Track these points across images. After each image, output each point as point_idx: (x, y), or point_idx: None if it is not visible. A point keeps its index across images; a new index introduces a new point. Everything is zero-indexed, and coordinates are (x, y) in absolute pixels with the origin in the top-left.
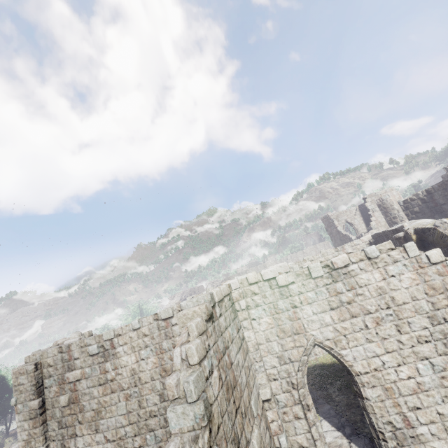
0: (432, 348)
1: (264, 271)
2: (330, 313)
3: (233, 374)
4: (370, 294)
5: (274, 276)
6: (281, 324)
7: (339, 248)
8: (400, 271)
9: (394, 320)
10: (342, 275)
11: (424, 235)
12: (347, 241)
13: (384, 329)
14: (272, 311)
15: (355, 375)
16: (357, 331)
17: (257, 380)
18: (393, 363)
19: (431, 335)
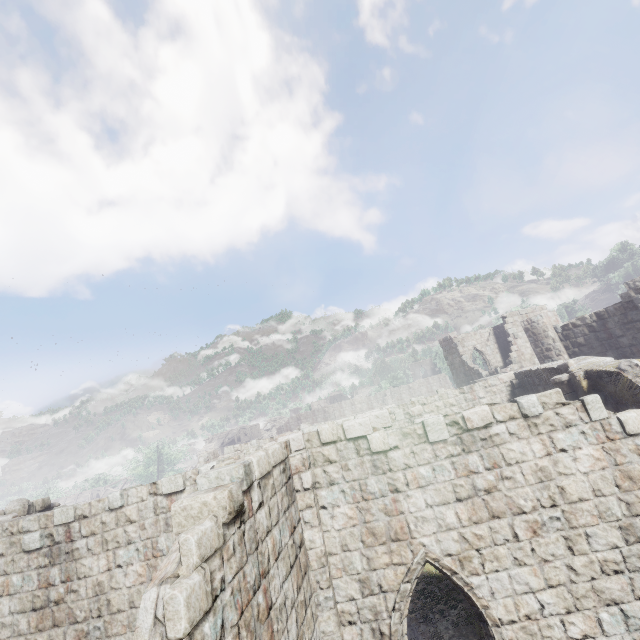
0: (626, 586)
1: (348, 423)
2: (456, 507)
3: (270, 630)
4: (525, 478)
5: (364, 433)
6: (371, 520)
7: (466, 388)
8: (575, 442)
9: (563, 528)
10: (479, 441)
11: (601, 382)
12: (475, 378)
13: (546, 543)
14: (357, 496)
15: (492, 625)
16: (499, 543)
17: (319, 624)
18: (558, 607)
19: (624, 561)
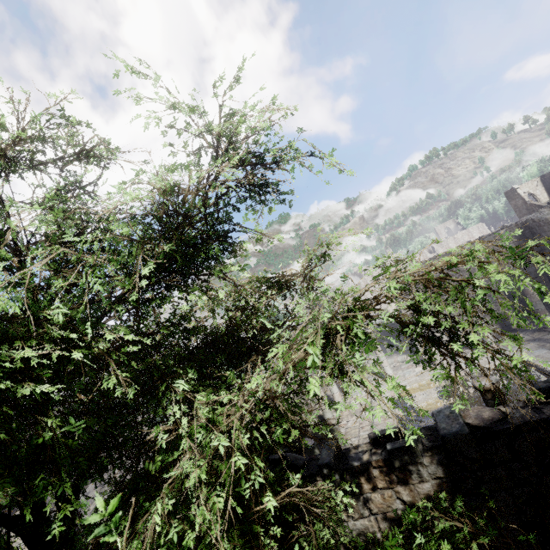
0: None
1: None
2: None
3: None
4: None
5: None
6: None
7: None
8: None
9: None
10: None
11: None
12: (535, 209)
13: None
14: None
15: None
16: None
17: None
18: None
19: None
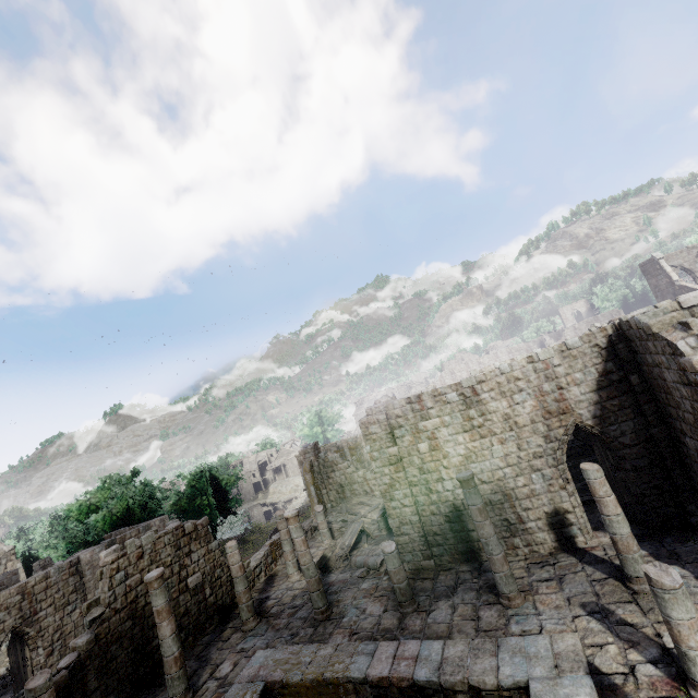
0: None
1: (684, 298)
2: None
3: None
4: None
5: None
6: None
7: None
8: None
9: None
10: None
11: None
12: None
13: None
14: None
15: None
16: None
17: None
18: None
19: None
